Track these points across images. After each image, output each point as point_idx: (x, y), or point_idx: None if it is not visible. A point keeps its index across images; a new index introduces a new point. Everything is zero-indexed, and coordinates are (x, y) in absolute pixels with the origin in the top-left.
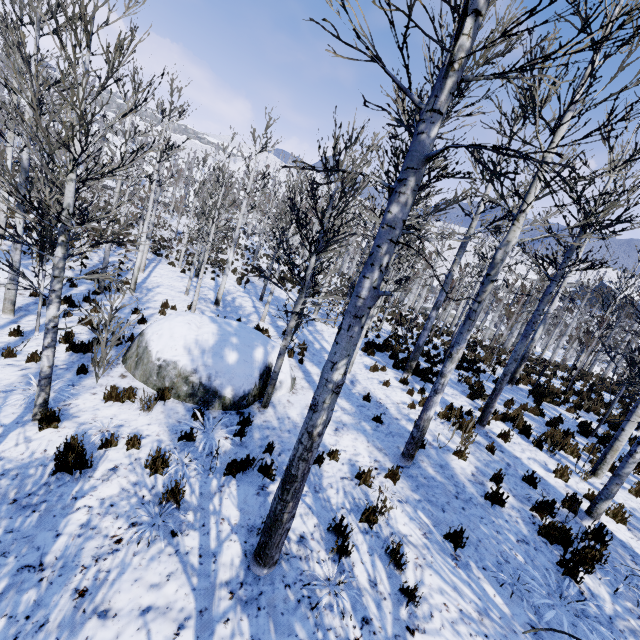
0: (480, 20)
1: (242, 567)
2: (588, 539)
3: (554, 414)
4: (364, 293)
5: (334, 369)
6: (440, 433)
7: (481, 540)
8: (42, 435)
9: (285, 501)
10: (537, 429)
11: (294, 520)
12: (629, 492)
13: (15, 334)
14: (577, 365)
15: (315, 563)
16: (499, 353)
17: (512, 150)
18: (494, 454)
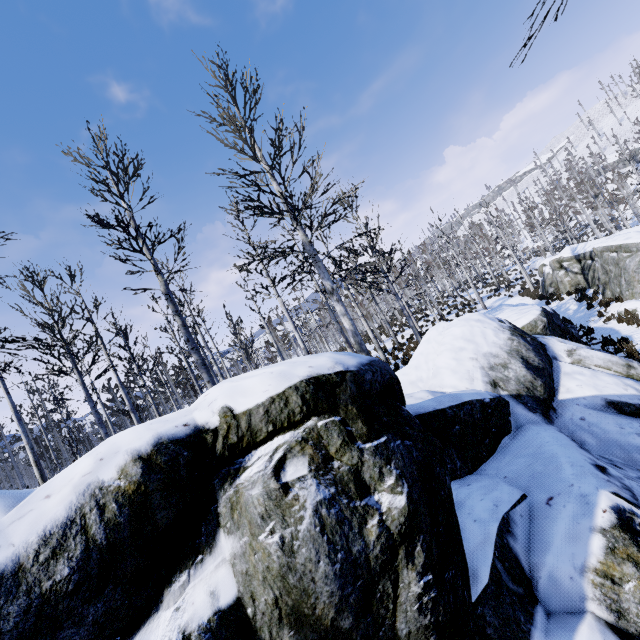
0: None
1: None
2: None
3: None
4: None
5: None
6: None
7: None
8: None
9: None
10: None
11: None
12: None
13: None
14: None
15: None
16: None
17: None
18: None
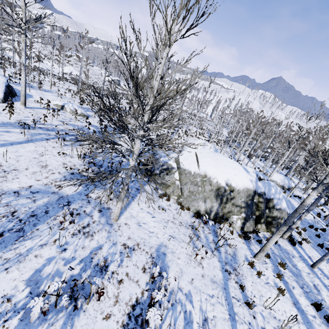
0: None
1: None
2: None
3: None
4: None
5: None
6: None
7: None
8: None
9: None
10: None
11: None
12: None
13: None
14: None
15: None
16: None
17: None
18: None
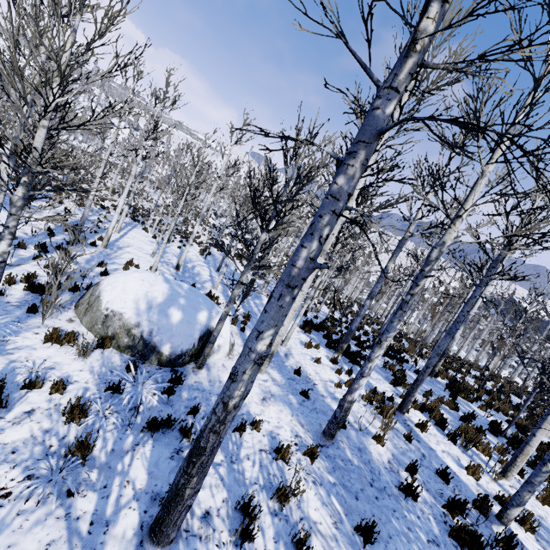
0: (446, 7)
1: (134, 542)
2: (499, 548)
3: (467, 410)
4: (300, 262)
5: (259, 338)
6: (362, 415)
7: (392, 536)
8: None
9: (189, 475)
10: (452, 422)
11: (203, 491)
12: (536, 498)
13: None
14: (489, 366)
15: (215, 545)
16: (421, 346)
17: (473, 124)
18: (411, 443)
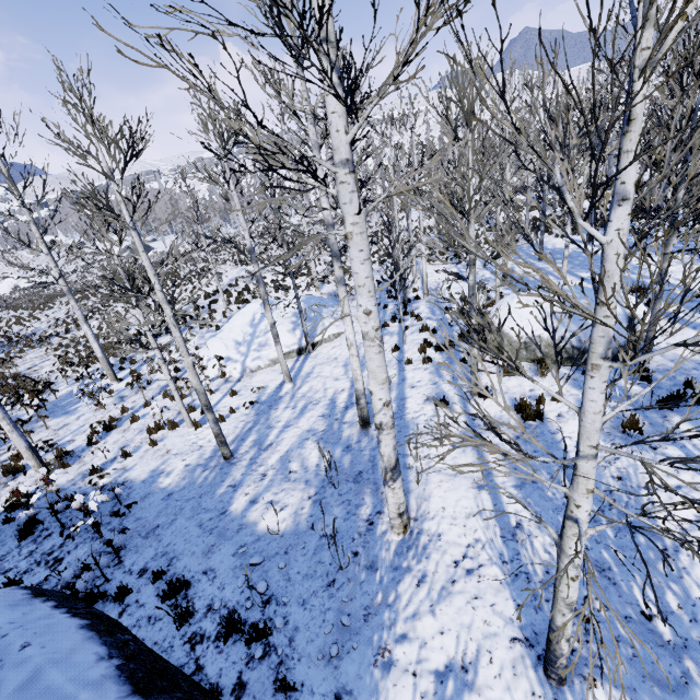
0: None
1: None
2: None
3: None
4: None
5: None
6: None
7: None
8: (487, 403)
9: None
10: None
11: None
12: None
13: (395, 350)
14: None
15: None
16: None
17: None
18: None
